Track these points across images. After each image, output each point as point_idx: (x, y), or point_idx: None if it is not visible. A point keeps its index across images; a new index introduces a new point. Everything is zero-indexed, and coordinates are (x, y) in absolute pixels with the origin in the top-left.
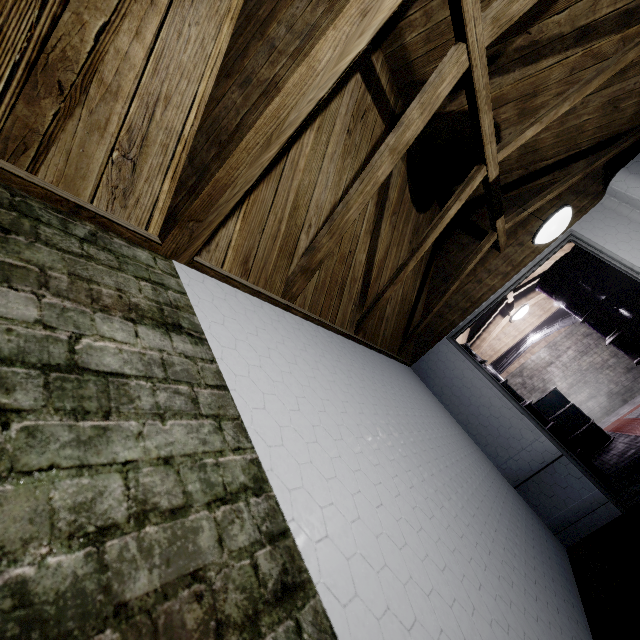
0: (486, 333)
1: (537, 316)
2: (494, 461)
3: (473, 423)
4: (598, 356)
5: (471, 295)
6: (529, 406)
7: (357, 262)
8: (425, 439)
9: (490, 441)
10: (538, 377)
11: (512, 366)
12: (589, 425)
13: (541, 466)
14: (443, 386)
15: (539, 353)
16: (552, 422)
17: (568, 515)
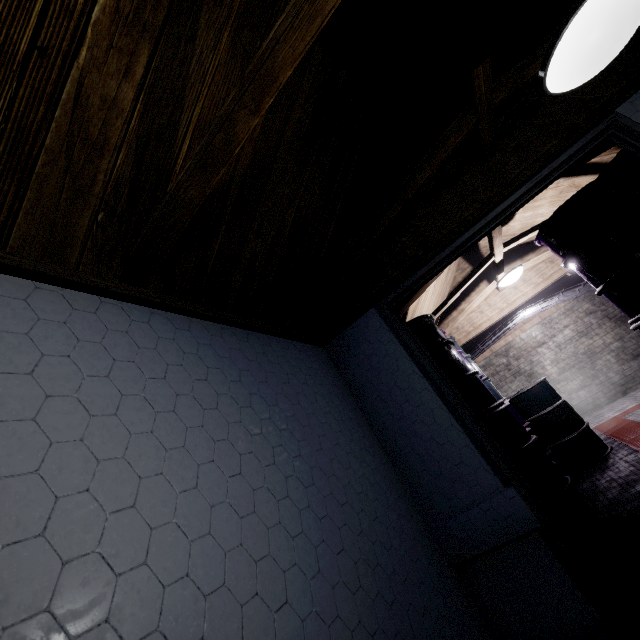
0: (466, 303)
1: (533, 284)
2: (427, 516)
3: (402, 448)
4: (600, 338)
5: (427, 236)
6: (503, 412)
7: (93, 96)
8: (137, 600)
9: (425, 481)
10: (526, 358)
11: (497, 344)
12: (582, 430)
13: (502, 540)
14: (366, 382)
15: (530, 331)
16: (533, 438)
17: (538, 636)
